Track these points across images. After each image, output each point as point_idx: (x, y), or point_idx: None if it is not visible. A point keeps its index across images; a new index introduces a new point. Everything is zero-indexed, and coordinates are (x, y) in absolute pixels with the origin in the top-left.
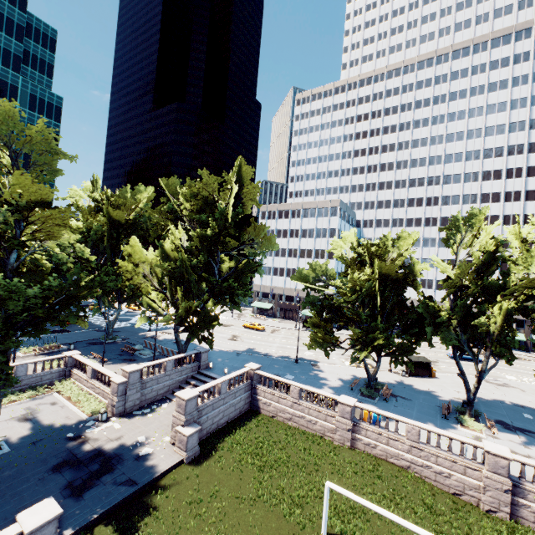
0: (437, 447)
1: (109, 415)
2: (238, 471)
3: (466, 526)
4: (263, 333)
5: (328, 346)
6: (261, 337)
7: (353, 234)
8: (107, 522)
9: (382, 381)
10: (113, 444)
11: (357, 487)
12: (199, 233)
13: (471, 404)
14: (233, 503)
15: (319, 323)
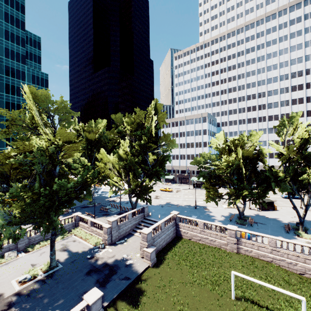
0: (287, 249)
1: (104, 244)
2: (179, 269)
3: (309, 290)
4: (172, 193)
5: (216, 198)
6: (171, 195)
7: (221, 134)
8: (121, 298)
9: (246, 215)
10: (111, 259)
11: (245, 274)
12: (137, 143)
13: (302, 224)
14: (181, 286)
15: (209, 186)
